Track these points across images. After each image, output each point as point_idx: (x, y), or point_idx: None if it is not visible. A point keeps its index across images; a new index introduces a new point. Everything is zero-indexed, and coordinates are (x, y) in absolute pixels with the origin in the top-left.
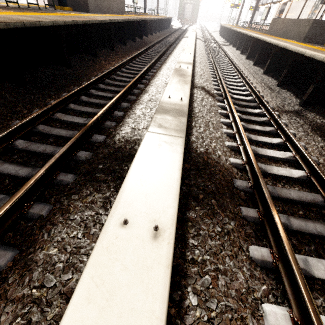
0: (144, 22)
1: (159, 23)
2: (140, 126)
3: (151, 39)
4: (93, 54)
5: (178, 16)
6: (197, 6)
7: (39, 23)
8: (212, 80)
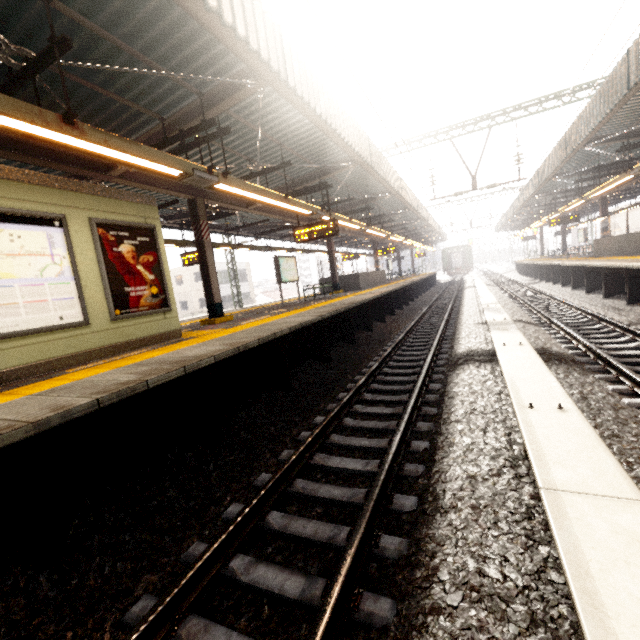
0: (413, 285)
1: (425, 282)
2: (474, 345)
3: (423, 299)
4: (382, 320)
5: (443, 269)
6: (468, 252)
7: (364, 301)
8: (528, 315)
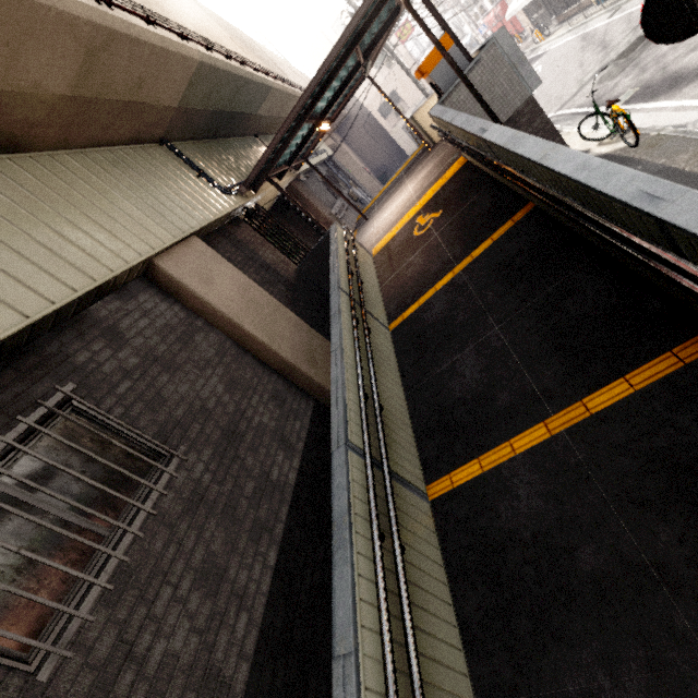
0: None
1: None
2: None
3: None
4: None
5: None
6: None
7: None
8: None
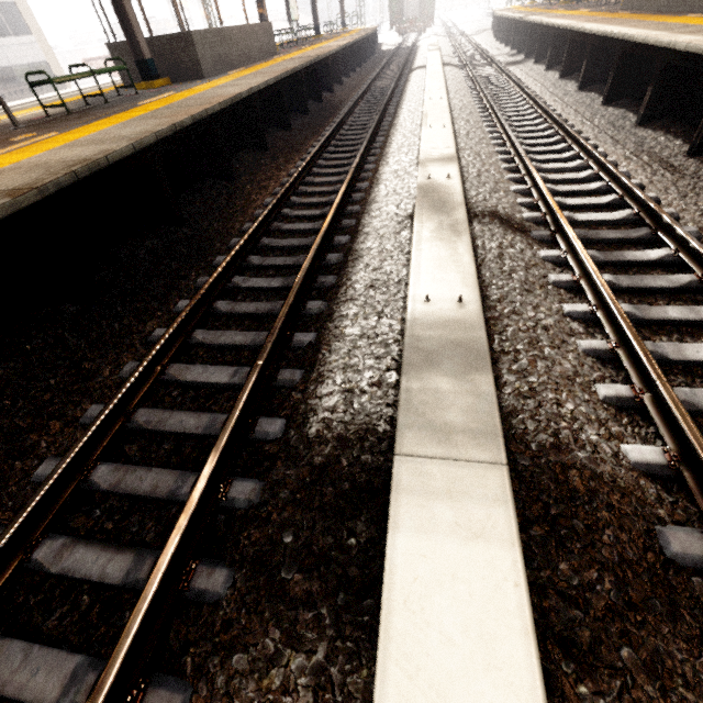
0: (321, 63)
1: (352, 52)
2: (364, 378)
3: (340, 96)
4: (225, 176)
5: (390, 19)
6: None
7: (105, 160)
8: (507, 179)
